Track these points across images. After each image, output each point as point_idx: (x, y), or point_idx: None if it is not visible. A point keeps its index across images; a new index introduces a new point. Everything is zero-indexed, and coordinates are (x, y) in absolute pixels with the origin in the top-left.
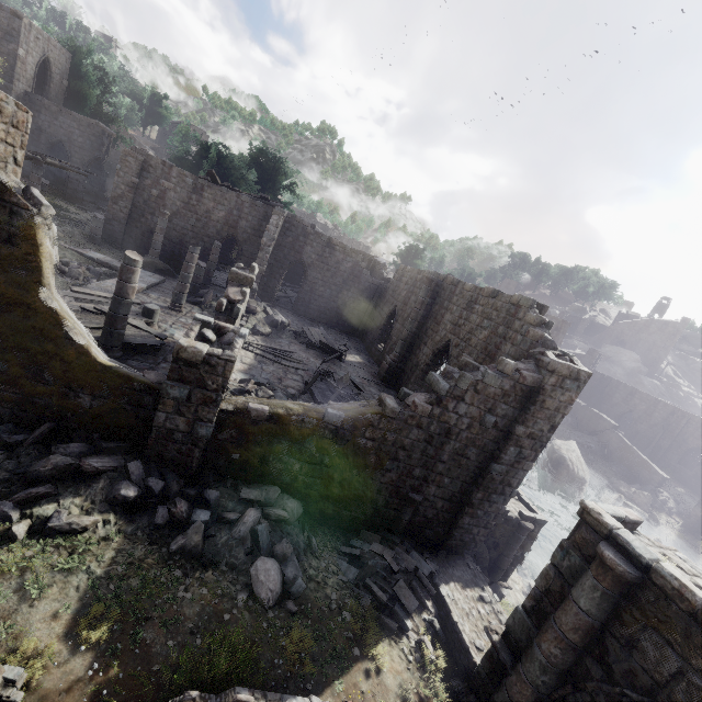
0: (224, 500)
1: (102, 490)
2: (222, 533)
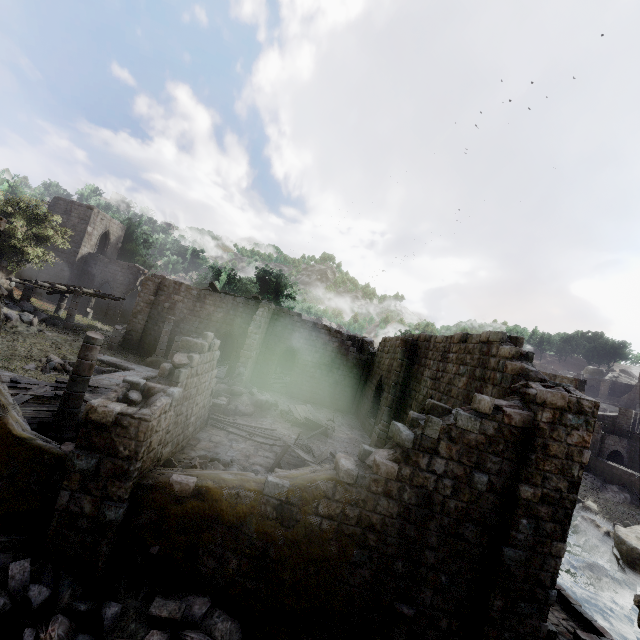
0: (125, 619)
1: None
2: None
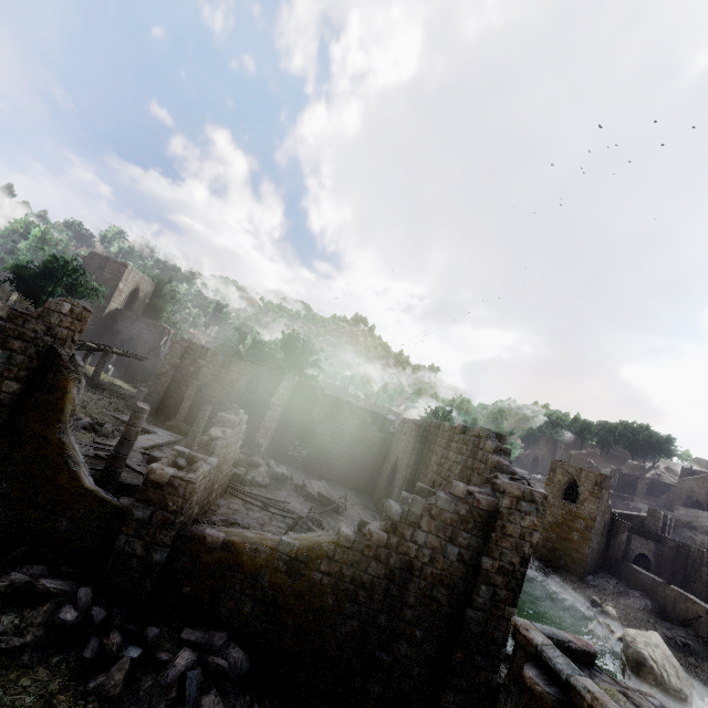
0: (162, 640)
1: (45, 613)
2: (148, 677)
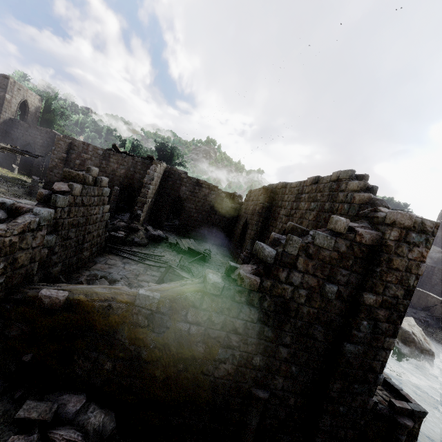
0: None
1: None
2: None
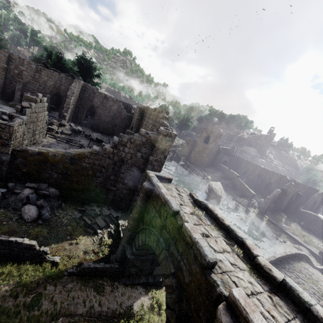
0: (17, 187)
1: None
2: (12, 197)
